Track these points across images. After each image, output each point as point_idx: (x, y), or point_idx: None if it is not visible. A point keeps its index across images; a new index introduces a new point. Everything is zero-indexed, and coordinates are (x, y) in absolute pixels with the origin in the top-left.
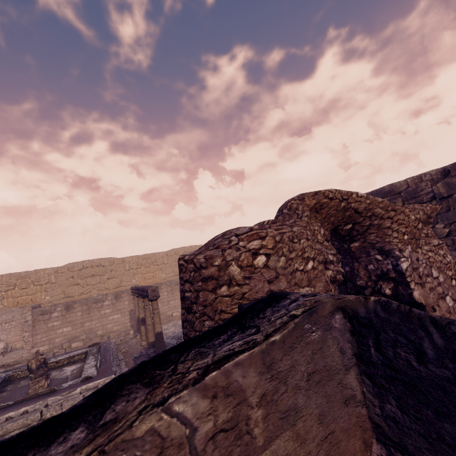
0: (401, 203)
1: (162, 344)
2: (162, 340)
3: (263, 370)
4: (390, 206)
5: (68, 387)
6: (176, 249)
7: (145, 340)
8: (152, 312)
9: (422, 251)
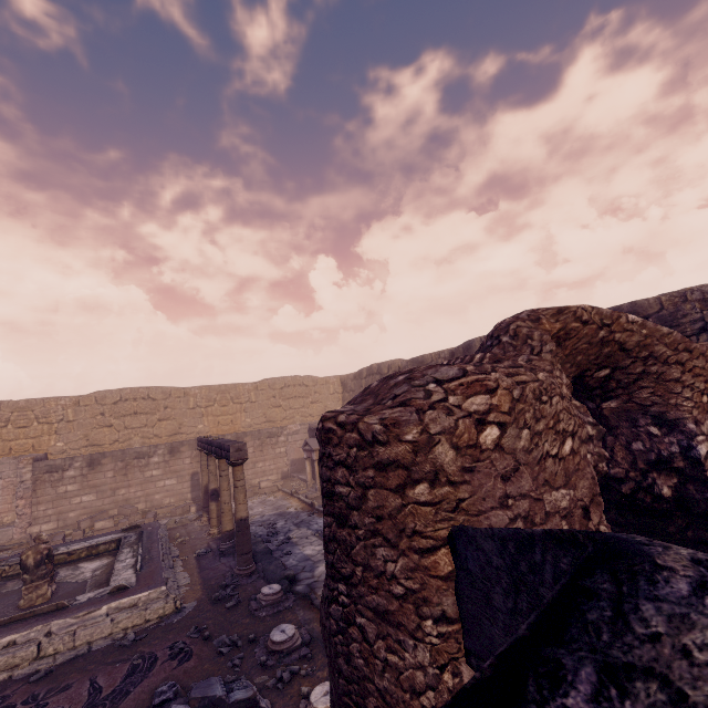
0: None
1: (246, 538)
2: (246, 532)
3: None
4: (681, 343)
5: (86, 602)
6: (271, 379)
7: (216, 526)
8: (234, 484)
9: None
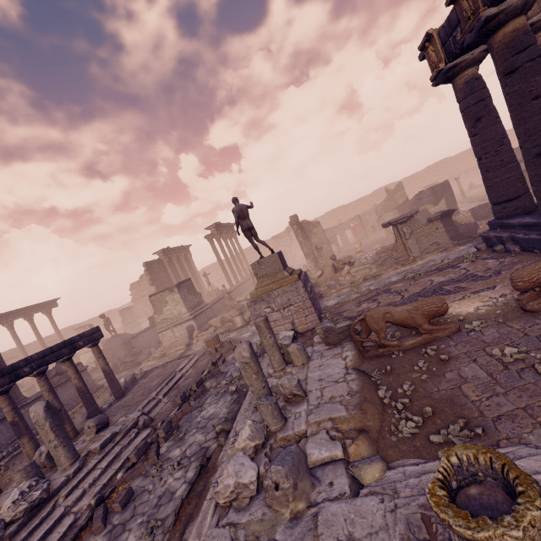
0: None
1: None
2: None
3: None
4: None
5: None
6: None
7: None
8: None
9: None
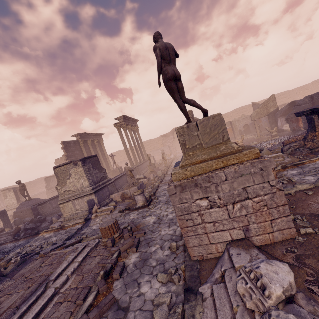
0: None
1: None
2: None
3: None
4: None
5: None
6: (316, 80)
7: None
8: None
9: None
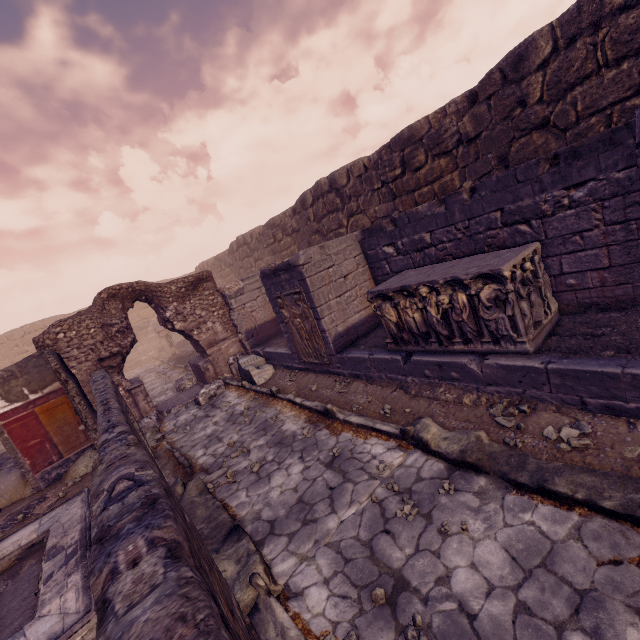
0: (281, 234)
1: None
2: None
3: (19, 367)
4: (157, 285)
5: None
6: None
7: None
8: None
9: (190, 302)
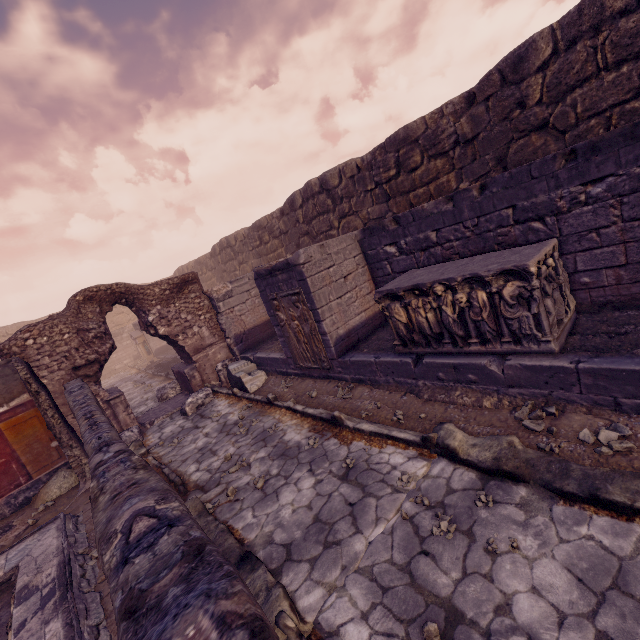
0: (268, 237)
1: None
2: None
3: None
4: (139, 287)
5: None
6: None
7: None
8: None
9: (175, 305)
